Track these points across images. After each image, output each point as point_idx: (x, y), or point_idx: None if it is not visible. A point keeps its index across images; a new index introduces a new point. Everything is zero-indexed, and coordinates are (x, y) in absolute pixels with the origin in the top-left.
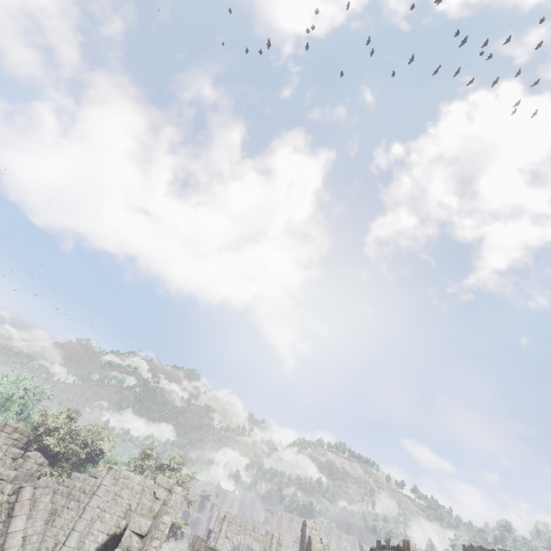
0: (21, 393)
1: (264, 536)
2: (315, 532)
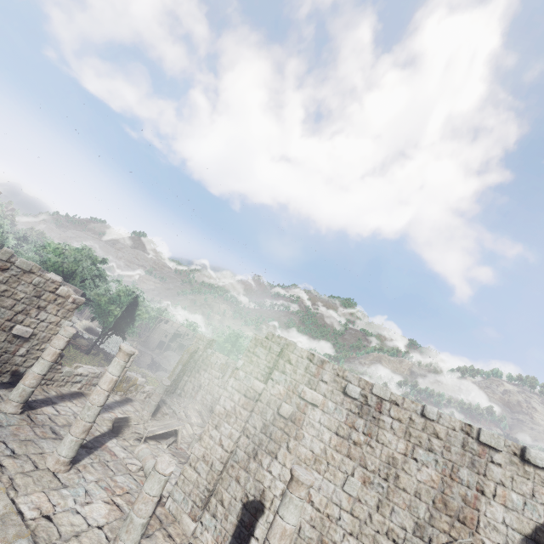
0: (77, 256)
1: (223, 365)
2: (201, 342)
